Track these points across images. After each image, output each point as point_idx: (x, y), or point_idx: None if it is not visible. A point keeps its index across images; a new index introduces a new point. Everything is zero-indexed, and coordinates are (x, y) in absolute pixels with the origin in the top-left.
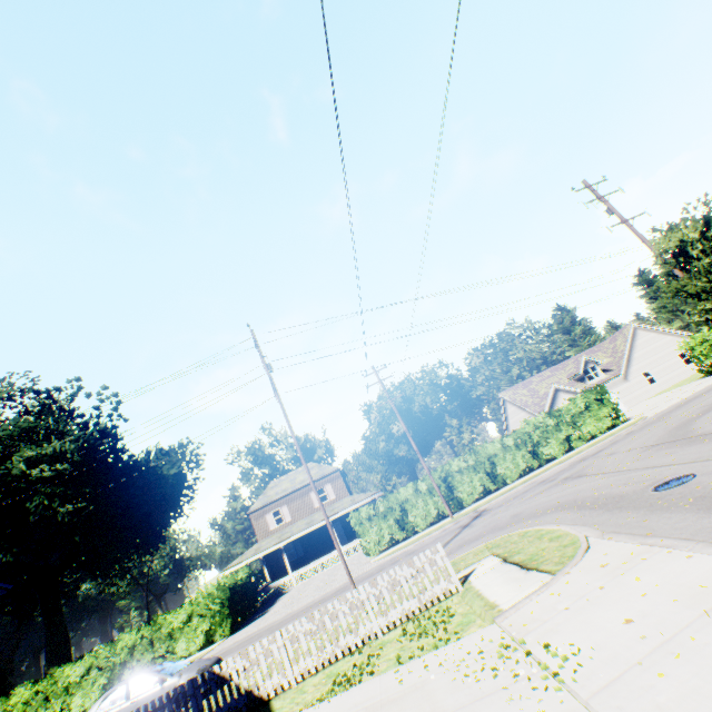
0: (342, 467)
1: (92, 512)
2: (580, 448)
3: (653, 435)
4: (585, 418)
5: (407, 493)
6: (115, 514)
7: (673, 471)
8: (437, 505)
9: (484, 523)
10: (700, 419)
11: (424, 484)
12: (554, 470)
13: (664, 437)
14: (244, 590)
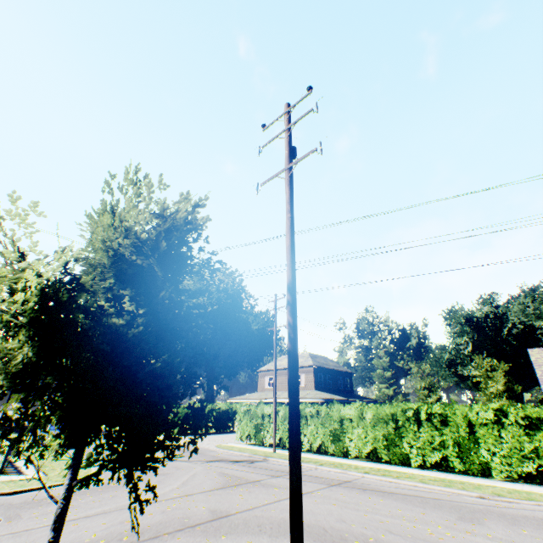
0: (314, 365)
1: (216, 337)
2: (436, 475)
3: (312, 513)
4: (499, 442)
5: (268, 410)
6: (222, 342)
7: (20, 524)
8: (283, 434)
9: (188, 465)
10: (287, 541)
11: (282, 410)
12: (345, 473)
13: (252, 519)
14: (220, 415)
